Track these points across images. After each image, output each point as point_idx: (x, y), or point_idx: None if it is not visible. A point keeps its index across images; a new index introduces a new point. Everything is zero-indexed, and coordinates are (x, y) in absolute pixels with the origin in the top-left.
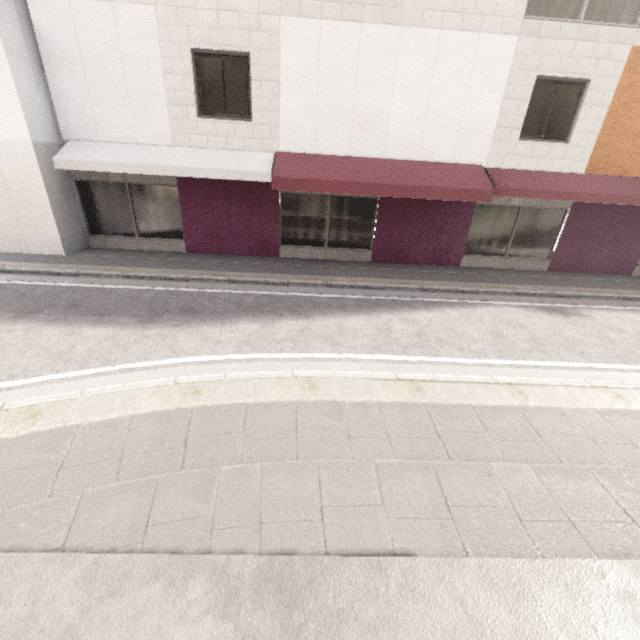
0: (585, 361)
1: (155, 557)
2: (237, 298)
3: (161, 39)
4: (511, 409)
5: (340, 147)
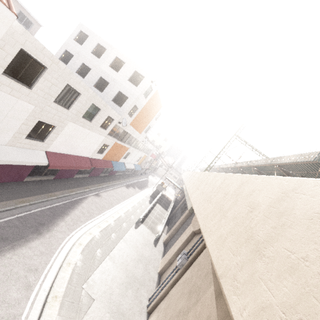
0: (107, 210)
1: (103, 262)
2: (44, 213)
3: (30, 115)
4: (108, 225)
5: (64, 151)
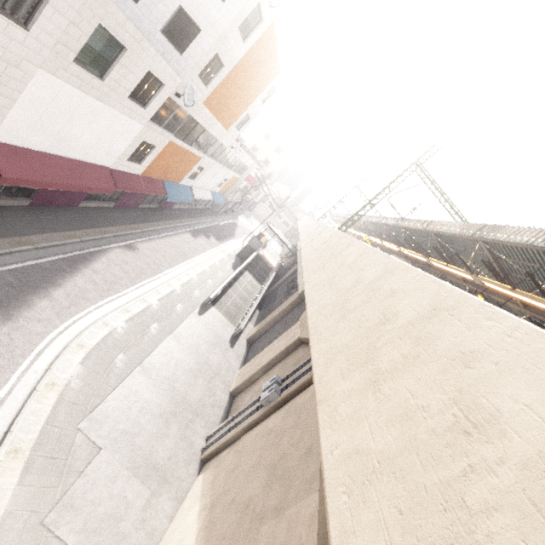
0: (148, 278)
1: (128, 378)
2: None
3: None
4: (147, 308)
5: (41, 147)
